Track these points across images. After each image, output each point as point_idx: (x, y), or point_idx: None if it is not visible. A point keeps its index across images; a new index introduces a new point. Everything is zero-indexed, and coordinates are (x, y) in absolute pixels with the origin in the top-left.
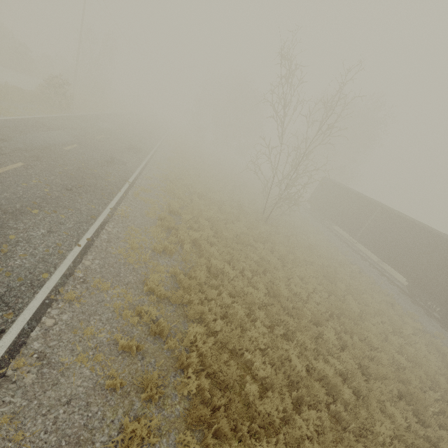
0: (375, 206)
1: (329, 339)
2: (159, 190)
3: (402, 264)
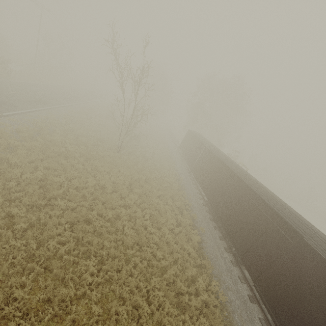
0: (203, 146)
1: (66, 207)
2: (29, 122)
3: (205, 184)
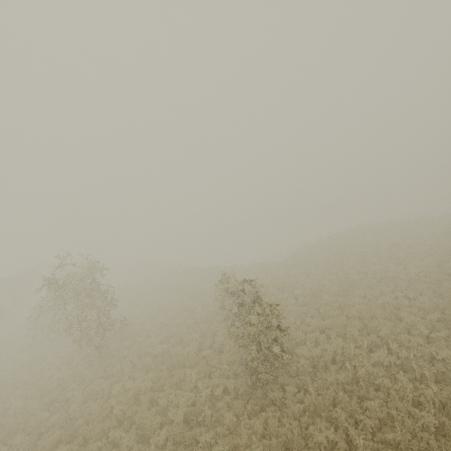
0: None
1: None
2: None
3: None
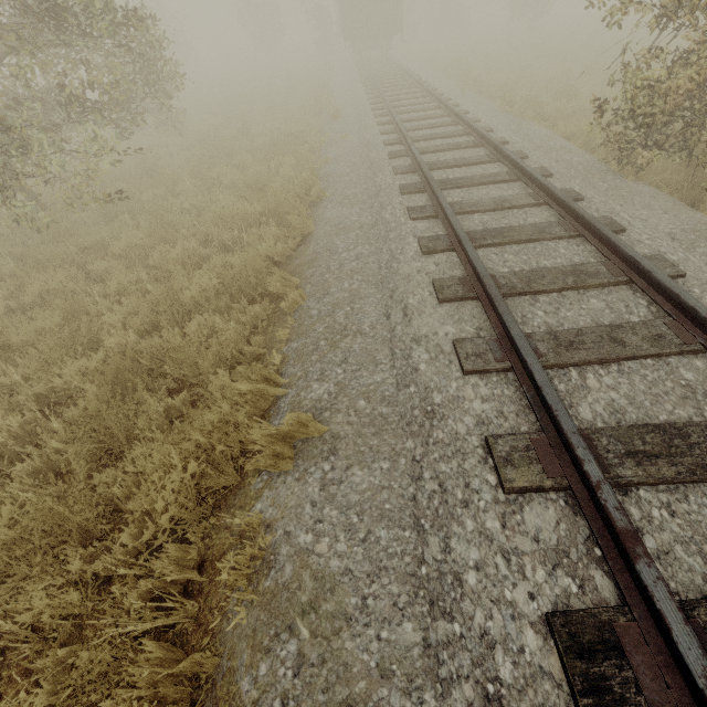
0: None
1: None
2: None
3: None
